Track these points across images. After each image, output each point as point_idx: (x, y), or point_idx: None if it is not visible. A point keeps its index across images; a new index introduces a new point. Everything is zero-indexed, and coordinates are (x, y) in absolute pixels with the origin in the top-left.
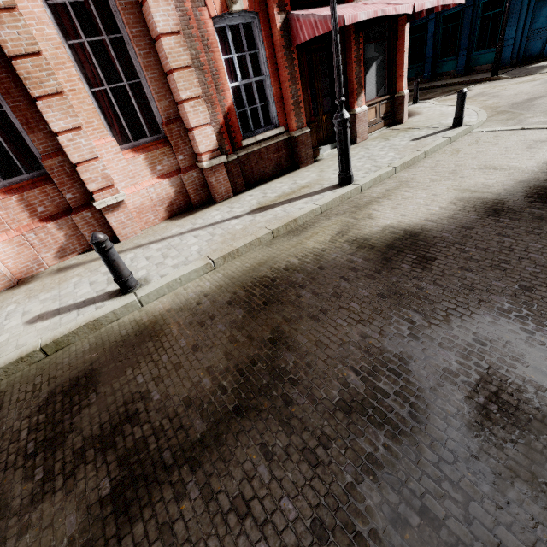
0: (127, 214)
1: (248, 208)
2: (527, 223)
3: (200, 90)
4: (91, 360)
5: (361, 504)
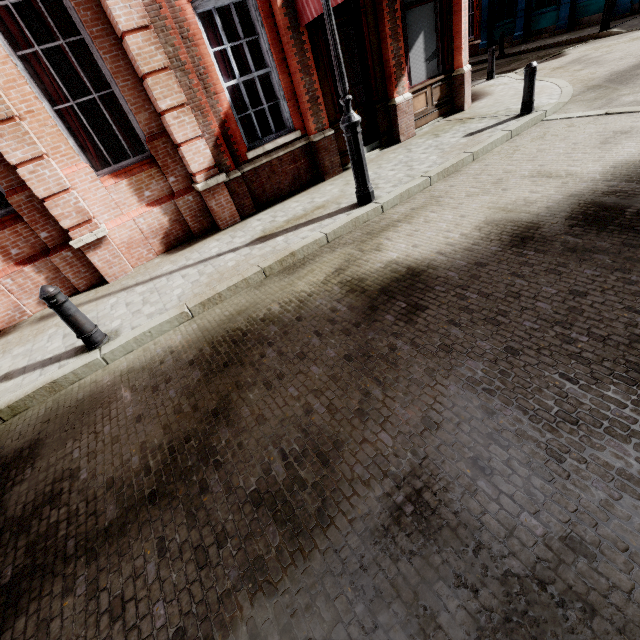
0: (113, 252)
1: (250, 237)
2: (553, 257)
3: (183, 96)
4: (40, 428)
5: (229, 616)
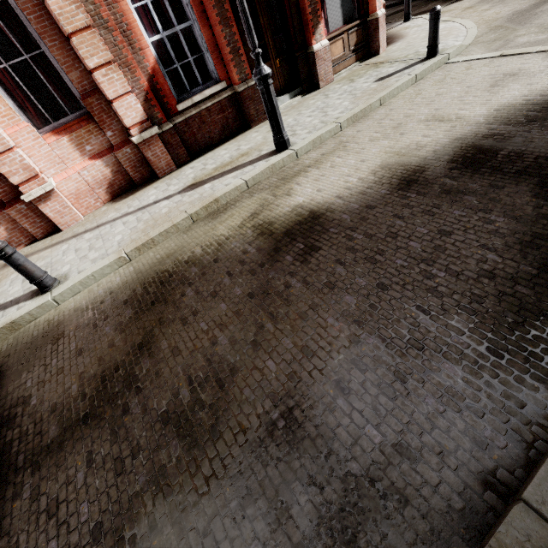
0: (62, 203)
1: (182, 185)
2: (431, 199)
3: (109, 53)
4: (2, 362)
5: (136, 512)
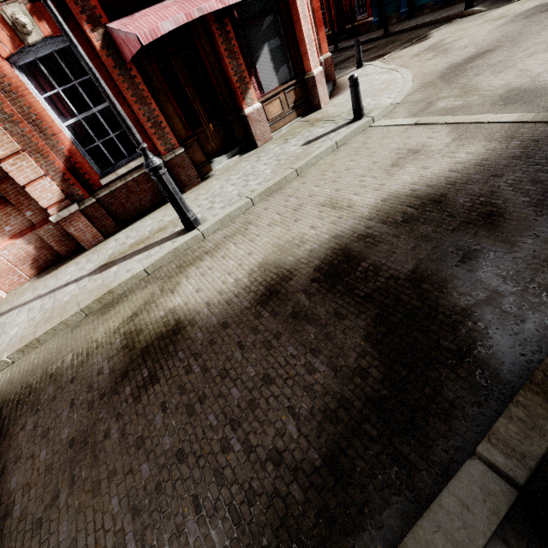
0: None
1: (97, 263)
2: (277, 324)
3: (16, 145)
4: None
5: None
